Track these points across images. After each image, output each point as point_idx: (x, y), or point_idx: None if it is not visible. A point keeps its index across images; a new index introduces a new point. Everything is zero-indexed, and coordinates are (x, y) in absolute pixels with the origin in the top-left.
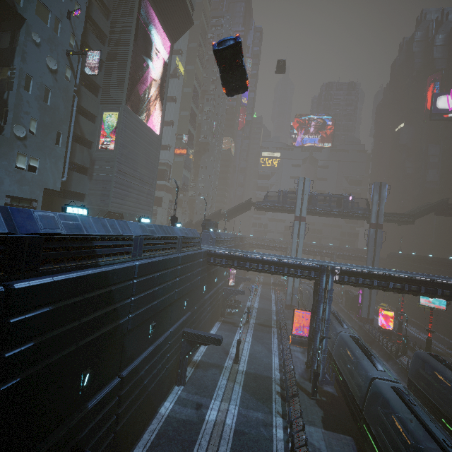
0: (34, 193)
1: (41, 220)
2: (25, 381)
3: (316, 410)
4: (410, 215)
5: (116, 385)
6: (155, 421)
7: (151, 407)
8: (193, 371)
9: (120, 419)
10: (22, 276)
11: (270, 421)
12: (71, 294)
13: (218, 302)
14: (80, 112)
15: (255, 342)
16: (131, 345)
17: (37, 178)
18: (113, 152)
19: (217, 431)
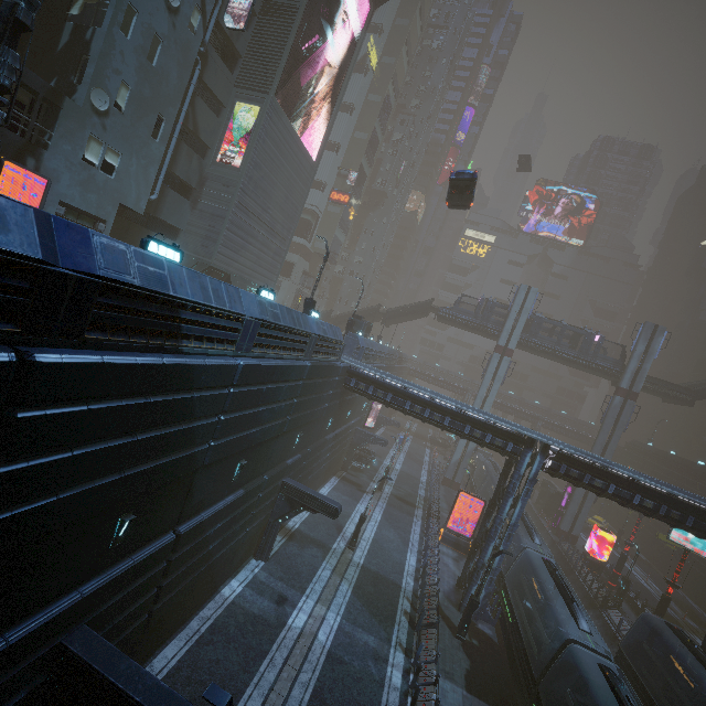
0: (103, 208)
1: (102, 253)
2: (26, 517)
3: (460, 657)
4: (690, 391)
5: (167, 545)
6: (213, 604)
7: (211, 583)
8: (284, 543)
9: (162, 595)
10: (52, 342)
11: (386, 654)
12: (128, 390)
13: (343, 448)
14: (201, 93)
15: (386, 523)
16: (202, 488)
17: (113, 185)
18: (237, 172)
19: (301, 646)
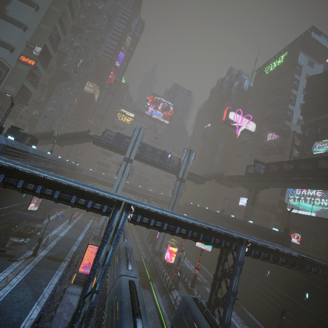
0: None
1: None
2: None
3: None
4: (203, 178)
5: None
6: None
7: None
8: None
9: None
10: None
11: None
12: None
13: None
14: None
15: (23, 284)
16: None
17: None
18: None
19: None
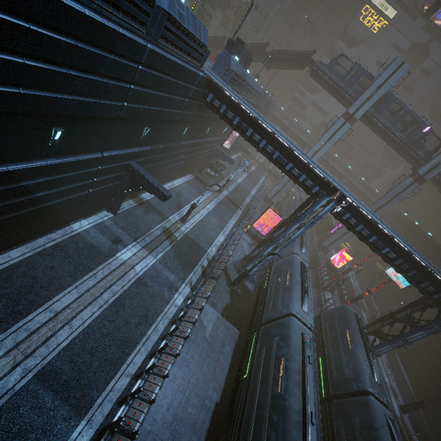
0: None
1: None
2: None
3: (226, 297)
4: None
5: None
6: (61, 232)
7: (57, 218)
8: (134, 206)
9: None
10: None
11: (178, 286)
12: None
13: (201, 156)
14: None
15: (214, 212)
16: None
17: None
18: None
19: (120, 271)
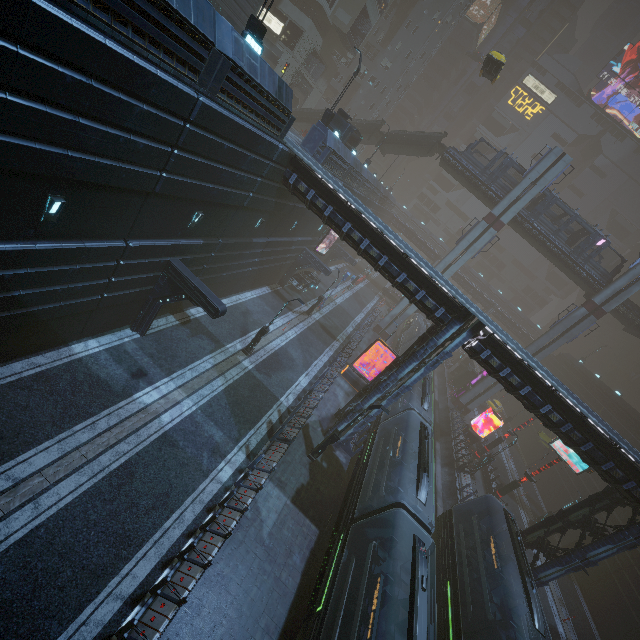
0: None
1: None
2: None
3: (302, 473)
4: None
5: None
6: (53, 355)
7: (48, 334)
8: (175, 325)
9: None
10: None
11: (227, 451)
12: None
13: (283, 262)
14: None
15: (296, 343)
16: None
17: None
18: None
19: (136, 420)
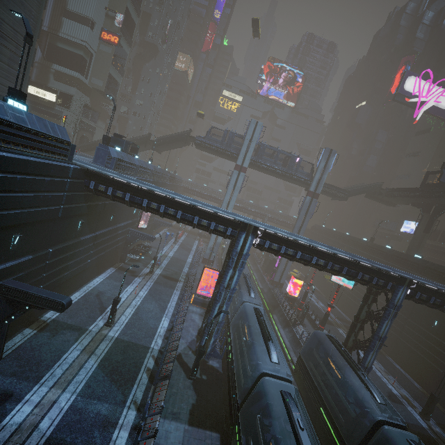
0: None
1: None
2: None
3: (189, 395)
4: (346, 191)
5: None
6: None
7: None
8: (33, 335)
9: None
10: None
11: (117, 417)
12: None
13: (116, 245)
14: None
15: (149, 297)
16: None
17: None
18: None
19: None
